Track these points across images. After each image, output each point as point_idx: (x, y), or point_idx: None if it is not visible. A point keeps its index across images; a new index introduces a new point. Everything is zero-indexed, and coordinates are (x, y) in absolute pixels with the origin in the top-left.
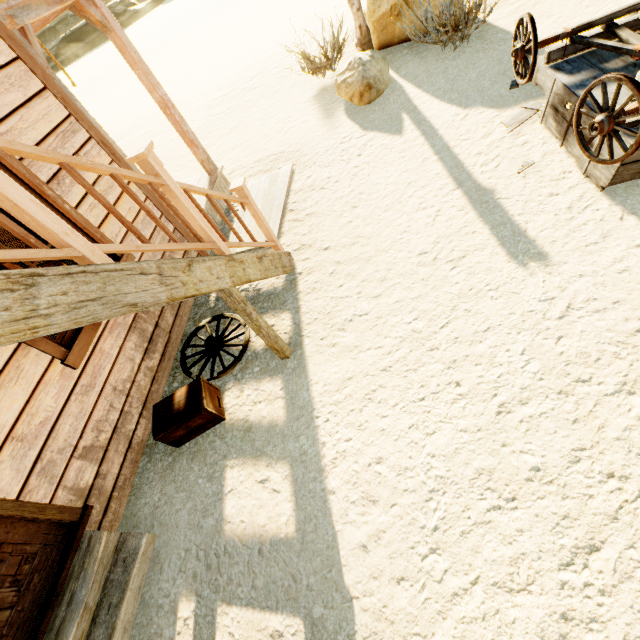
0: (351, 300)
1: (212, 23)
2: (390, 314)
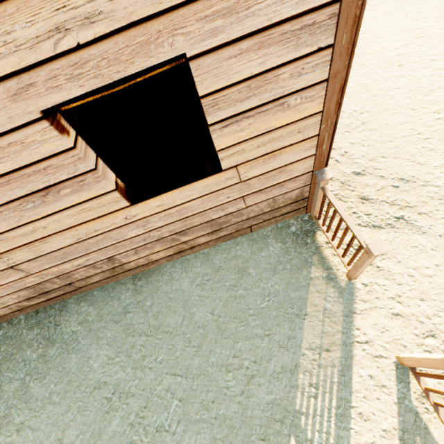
0: (377, 0)
1: None
2: (391, 4)
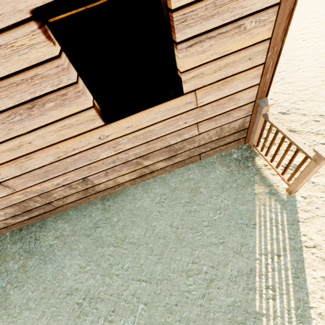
0: None
1: None
2: None
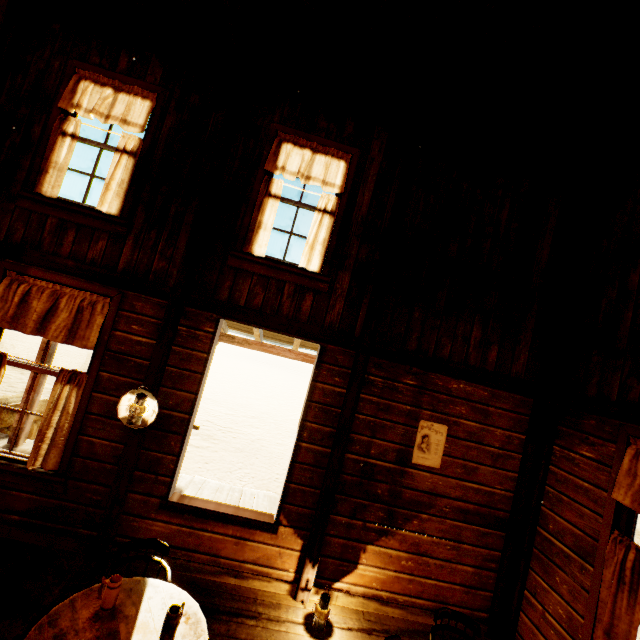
0: None
1: (246, 363)
2: None
